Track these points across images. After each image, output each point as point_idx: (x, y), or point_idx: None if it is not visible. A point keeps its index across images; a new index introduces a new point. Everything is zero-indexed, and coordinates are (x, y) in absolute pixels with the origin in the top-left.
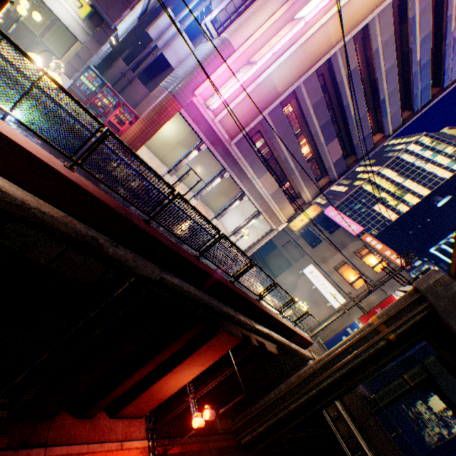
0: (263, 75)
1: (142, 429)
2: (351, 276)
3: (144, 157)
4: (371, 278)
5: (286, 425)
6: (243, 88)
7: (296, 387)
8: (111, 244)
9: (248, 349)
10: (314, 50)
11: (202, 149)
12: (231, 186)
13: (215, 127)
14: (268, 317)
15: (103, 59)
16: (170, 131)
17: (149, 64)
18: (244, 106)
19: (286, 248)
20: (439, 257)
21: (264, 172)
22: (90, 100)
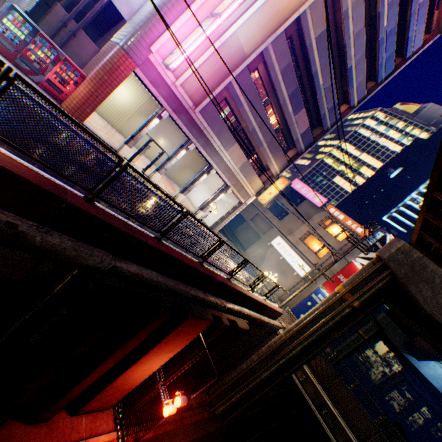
0: (228, 31)
1: (110, 421)
2: (316, 246)
3: (99, 126)
4: (334, 247)
5: (258, 392)
6: (204, 32)
7: (267, 357)
8: (39, 230)
9: (219, 330)
10: (283, 6)
11: (164, 117)
12: (198, 159)
13: (177, 92)
14: (239, 295)
15: (37, 3)
16: (128, 97)
17: (96, 12)
18: (208, 68)
19: (254, 221)
20: (390, 224)
21: (232, 144)
22: (19, 51)
